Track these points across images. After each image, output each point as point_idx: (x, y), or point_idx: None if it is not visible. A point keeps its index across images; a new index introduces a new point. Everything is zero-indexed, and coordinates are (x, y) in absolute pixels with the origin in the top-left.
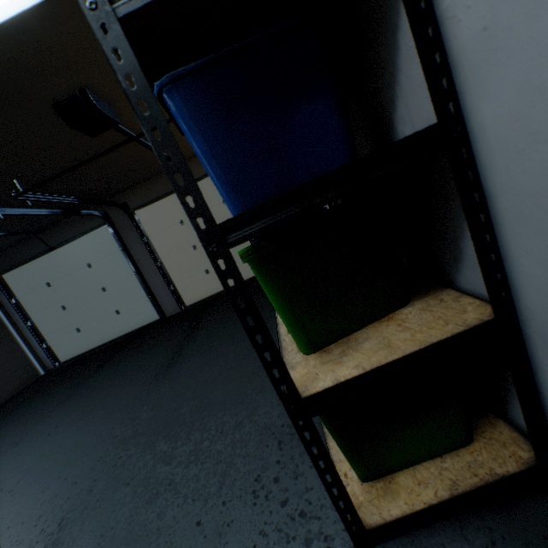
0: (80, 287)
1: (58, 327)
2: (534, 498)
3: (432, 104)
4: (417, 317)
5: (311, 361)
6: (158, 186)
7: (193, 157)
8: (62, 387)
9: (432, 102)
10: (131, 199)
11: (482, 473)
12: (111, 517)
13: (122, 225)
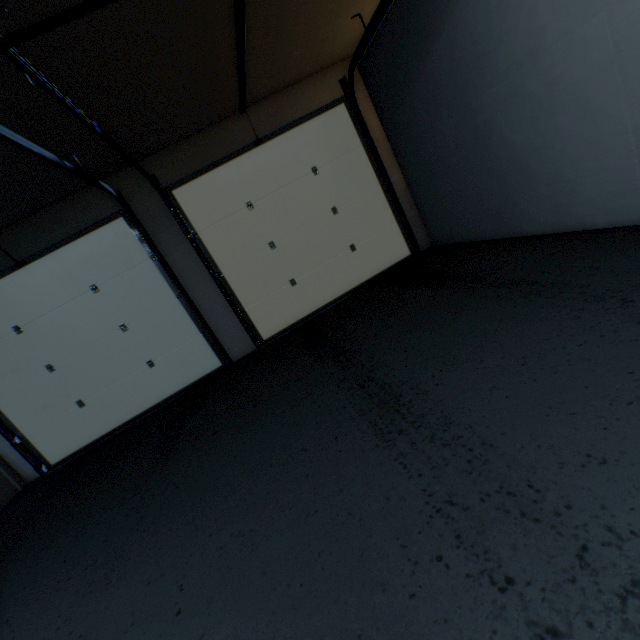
0: (78, 328)
1: (41, 404)
2: None
3: None
4: None
5: None
6: (208, 147)
7: (264, 97)
8: (98, 501)
9: None
10: (162, 171)
11: None
12: None
13: (149, 215)
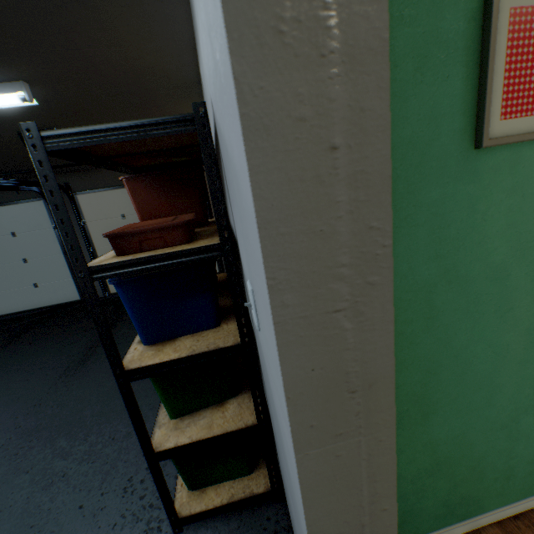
0: None
1: None
2: (268, 505)
3: (240, 337)
4: (234, 409)
5: (171, 425)
6: (107, 177)
7: None
8: None
9: (240, 336)
10: (75, 182)
11: (248, 491)
12: (10, 497)
13: None
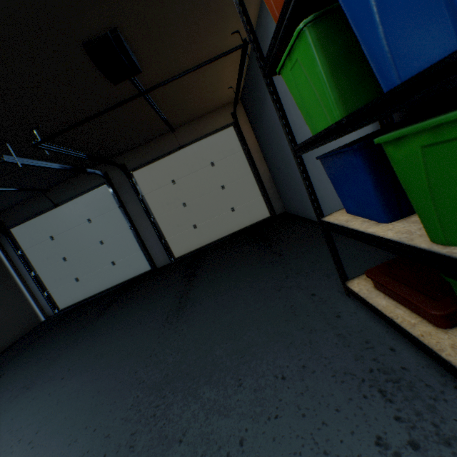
0: (80, 240)
1: (59, 277)
2: None
3: None
4: None
5: None
6: (153, 149)
7: (186, 123)
8: (66, 331)
9: None
10: (129, 161)
11: None
12: None
13: (120, 184)
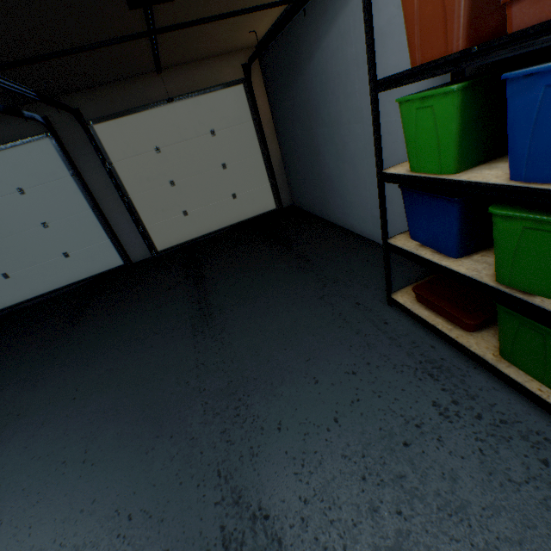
0: (5, 219)
1: None
2: None
3: None
4: None
5: None
6: (127, 95)
7: (178, 65)
8: (24, 346)
9: None
10: (86, 106)
11: None
12: (290, 458)
13: (72, 141)
